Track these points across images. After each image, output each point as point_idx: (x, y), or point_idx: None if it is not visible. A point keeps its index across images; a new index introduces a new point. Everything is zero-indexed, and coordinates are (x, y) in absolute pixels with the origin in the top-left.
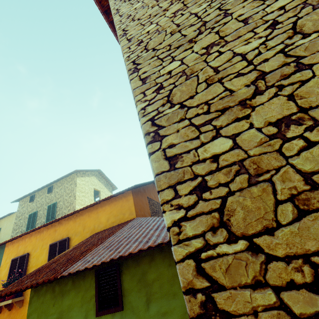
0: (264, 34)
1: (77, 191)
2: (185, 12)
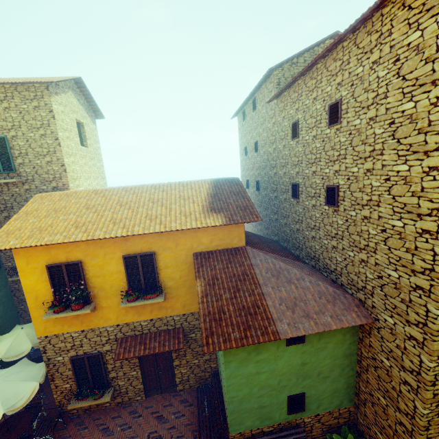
0: None
1: (58, 129)
2: None
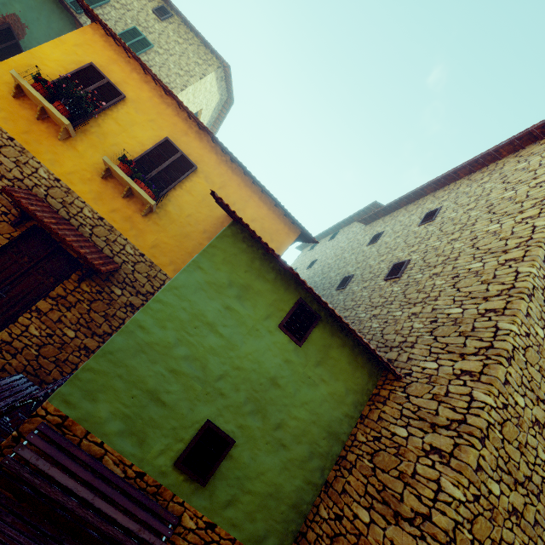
0: None
1: (194, 86)
2: None
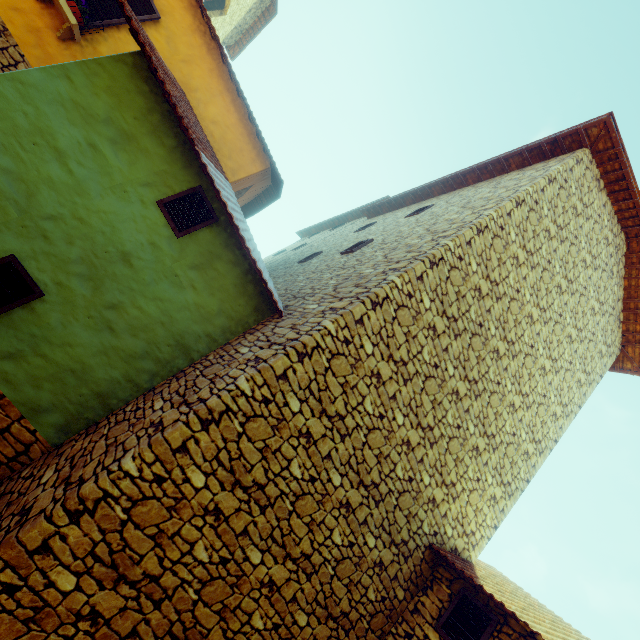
0: (432, 362)
1: None
2: (475, 300)
